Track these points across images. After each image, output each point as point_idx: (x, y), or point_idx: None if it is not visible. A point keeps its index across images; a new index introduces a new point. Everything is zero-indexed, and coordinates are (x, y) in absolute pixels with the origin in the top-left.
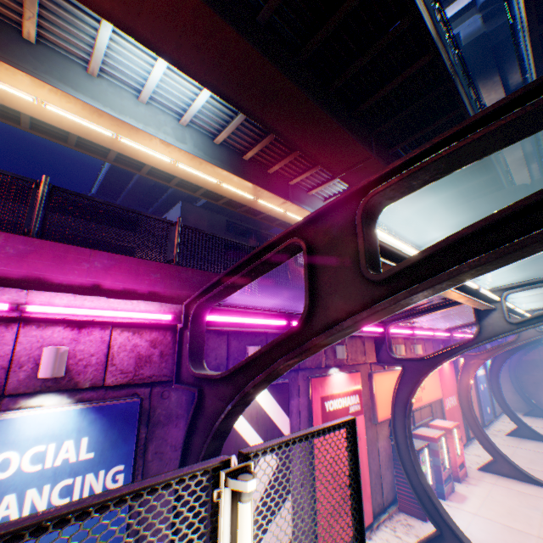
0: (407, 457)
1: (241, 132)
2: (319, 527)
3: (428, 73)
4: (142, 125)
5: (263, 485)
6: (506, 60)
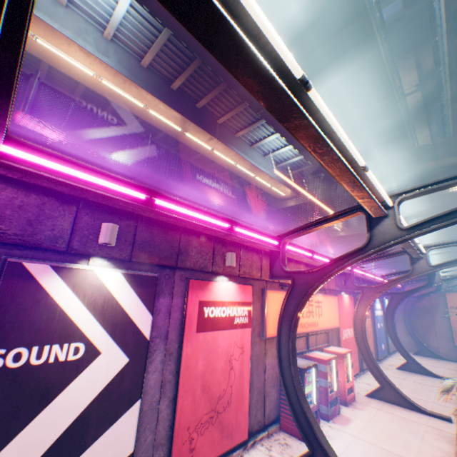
0: (288, 373)
1: (167, 57)
2: (176, 441)
3: (345, 4)
4: (58, 26)
5: (99, 386)
6: (421, 45)
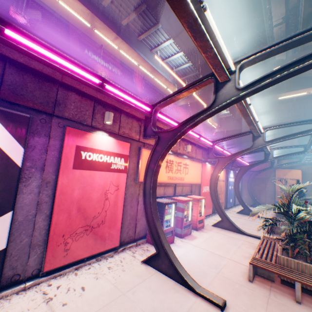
0: (149, 203)
1: None
2: (51, 243)
3: None
4: None
5: None
6: None
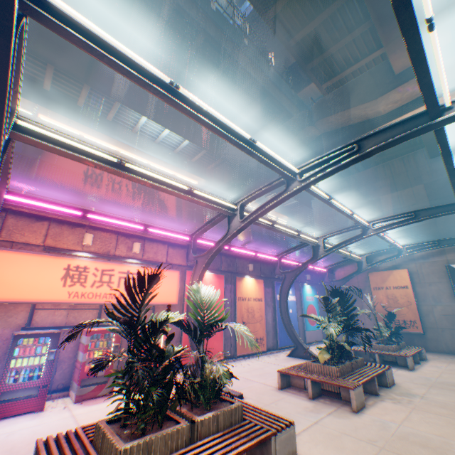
0: None
1: None
2: None
3: None
4: None
5: None
6: None
